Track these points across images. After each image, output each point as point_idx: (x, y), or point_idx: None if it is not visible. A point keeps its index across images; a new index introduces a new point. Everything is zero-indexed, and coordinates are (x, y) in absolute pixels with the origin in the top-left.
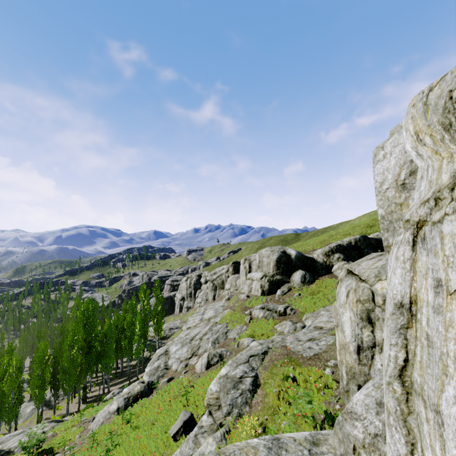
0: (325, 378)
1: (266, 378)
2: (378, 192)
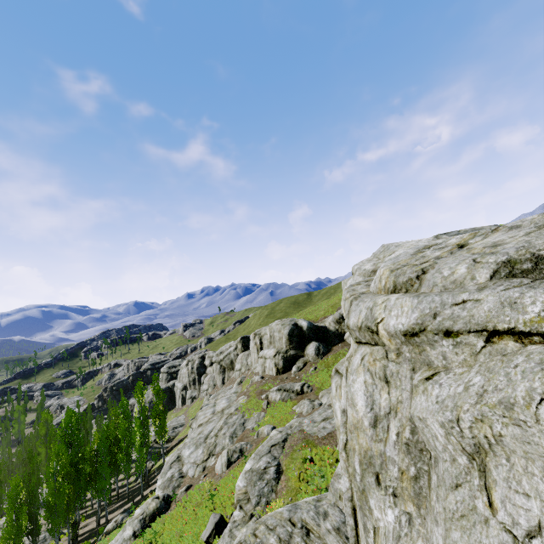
0: (337, 454)
1: (288, 464)
2: None
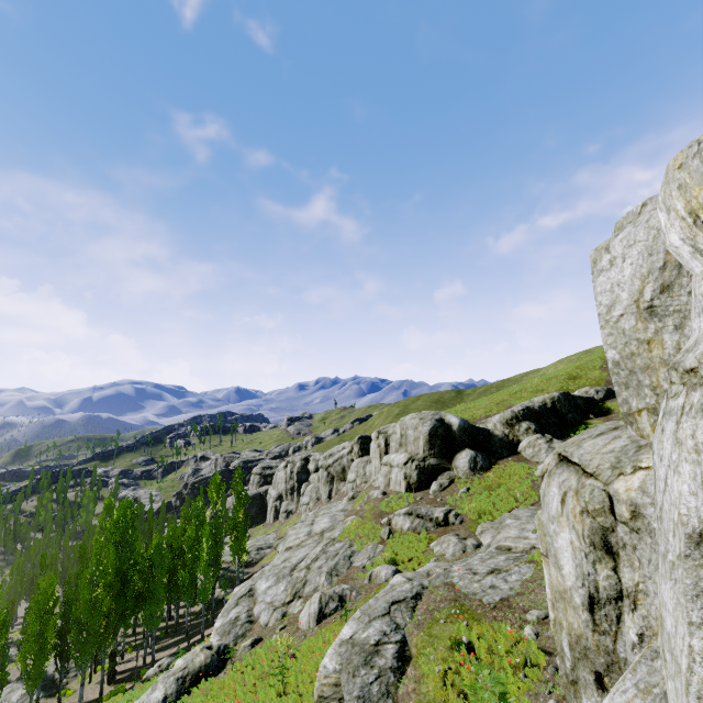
0: (525, 646)
1: (421, 645)
2: (605, 321)
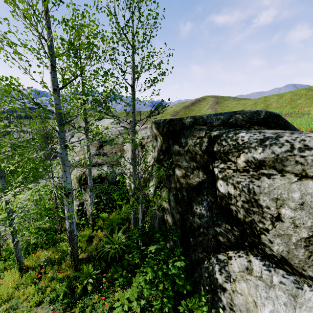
0: None
1: None
2: None
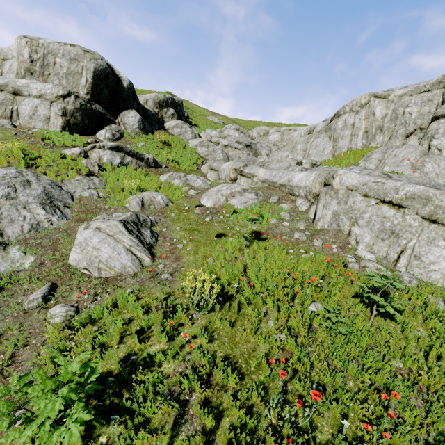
0: None
1: None
2: None
